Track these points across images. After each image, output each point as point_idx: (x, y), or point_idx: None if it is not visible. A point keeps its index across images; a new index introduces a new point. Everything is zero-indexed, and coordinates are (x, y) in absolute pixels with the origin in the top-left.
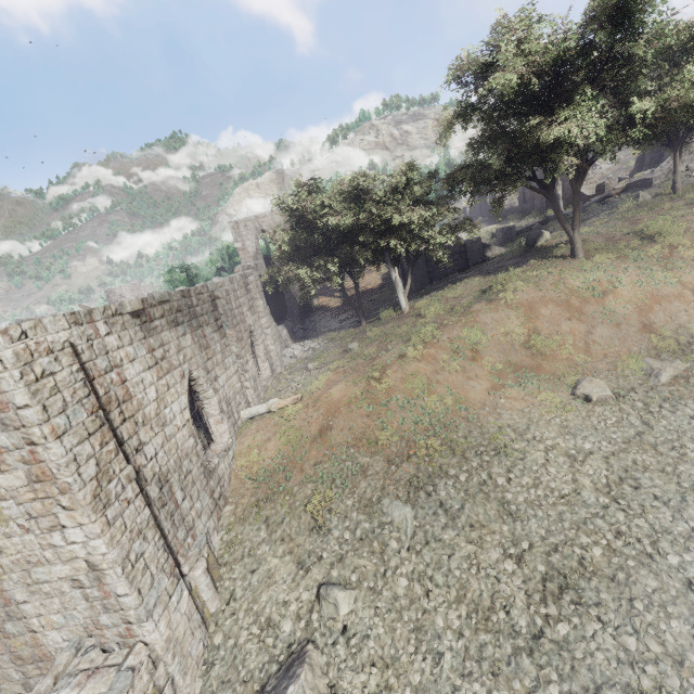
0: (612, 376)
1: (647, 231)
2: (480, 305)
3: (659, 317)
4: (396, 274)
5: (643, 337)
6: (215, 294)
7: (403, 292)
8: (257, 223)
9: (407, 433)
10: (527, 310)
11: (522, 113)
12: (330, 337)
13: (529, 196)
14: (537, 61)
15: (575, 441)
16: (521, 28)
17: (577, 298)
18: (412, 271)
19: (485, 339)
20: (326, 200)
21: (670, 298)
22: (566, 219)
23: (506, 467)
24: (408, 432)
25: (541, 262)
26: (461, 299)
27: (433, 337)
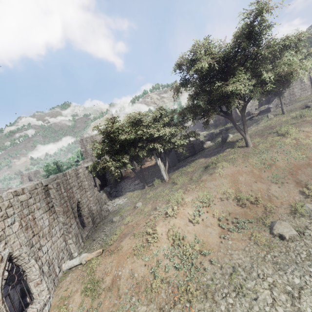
0: (290, 218)
1: (280, 132)
2: (206, 176)
3: (303, 177)
4: (159, 162)
5: (299, 190)
6: (48, 186)
7: (165, 169)
8: (92, 139)
9: (172, 278)
10: (232, 178)
11: (211, 82)
12: (128, 196)
13: (217, 119)
14: (215, 57)
15: (287, 277)
16: (204, 48)
17: (256, 169)
18: (169, 157)
19: (212, 198)
20: (119, 127)
21: (305, 166)
22: (240, 129)
23: (246, 309)
24: (172, 277)
25: (232, 150)
26: (195, 172)
27: (182, 199)
